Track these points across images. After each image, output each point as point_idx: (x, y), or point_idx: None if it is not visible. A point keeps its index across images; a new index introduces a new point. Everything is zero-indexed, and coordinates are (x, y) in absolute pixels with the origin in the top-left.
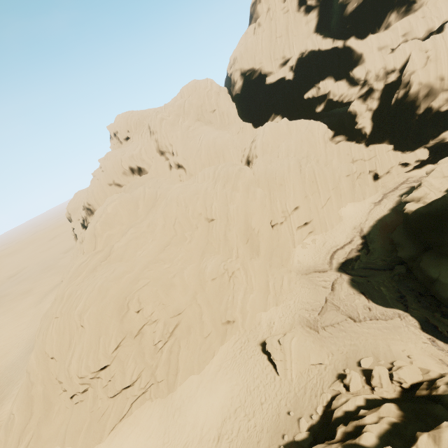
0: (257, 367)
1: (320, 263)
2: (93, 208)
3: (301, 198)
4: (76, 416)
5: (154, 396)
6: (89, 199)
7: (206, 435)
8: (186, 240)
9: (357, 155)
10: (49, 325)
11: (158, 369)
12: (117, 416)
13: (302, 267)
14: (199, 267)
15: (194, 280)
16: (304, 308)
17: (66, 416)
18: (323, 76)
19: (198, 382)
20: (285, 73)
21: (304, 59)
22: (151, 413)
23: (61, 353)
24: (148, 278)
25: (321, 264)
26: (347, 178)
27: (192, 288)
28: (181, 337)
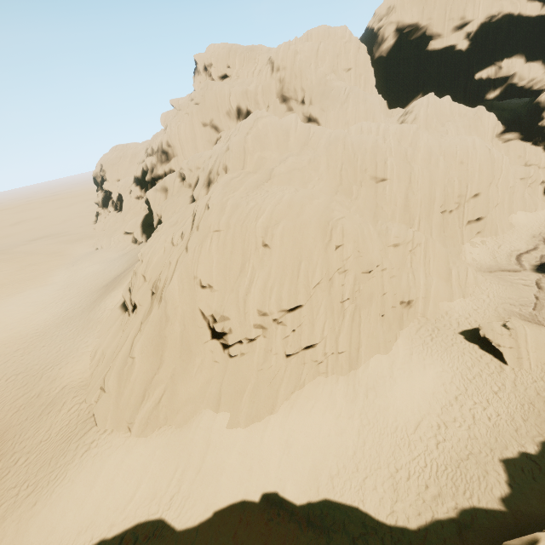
0: (467, 356)
1: (504, 263)
2: (173, 152)
3: (487, 182)
4: (234, 373)
5: (331, 370)
6: (171, 137)
7: (423, 421)
8: (352, 195)
9: (534, 158)
10: (203, 239)
11: (342, 336)
12: (294, 382)
13: (479, 264)
14: (376, 228)
15: (376, 239)
16: (508, 303)
17: (214, 374)
18: (509, 53)
19: (389, 363)
20: (458, 40)
21: (491, 25)
22: (330, 390)
23: (227, 279)
24: (341, 212)
25: (507, 264)
26: (521, 181)
27: (376, 247)
28: (362, 306)
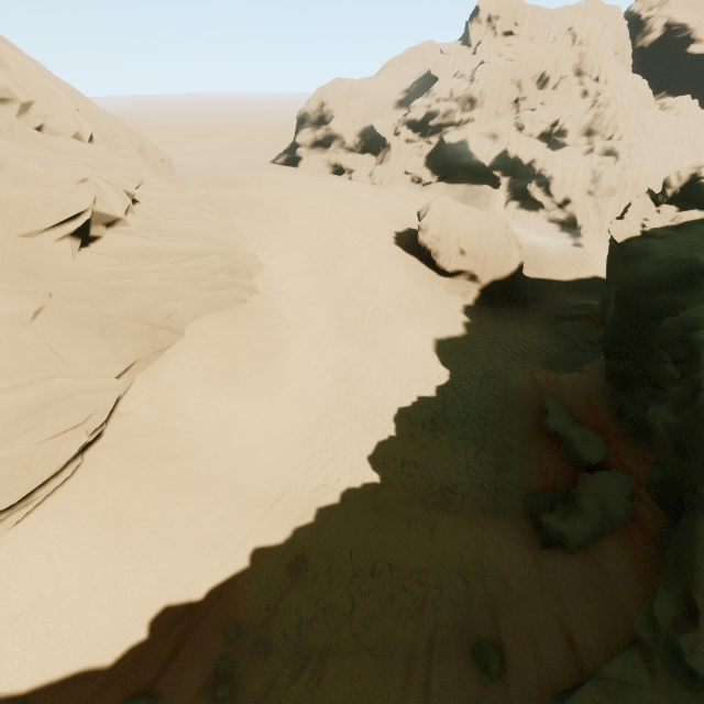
0: None
1: None
2: (480, 102)
3: None
4: None
5: None
6: (487, 88)
7: None
8: None
9: None
10: (642, 163)
11: None
12: None
13: None
14: None
15: None
16: None
17: None
18: None
19: None
20: None
21: None
22: None
23: (655, 186)
24: None
25: None
26: None
27: None
28: None
